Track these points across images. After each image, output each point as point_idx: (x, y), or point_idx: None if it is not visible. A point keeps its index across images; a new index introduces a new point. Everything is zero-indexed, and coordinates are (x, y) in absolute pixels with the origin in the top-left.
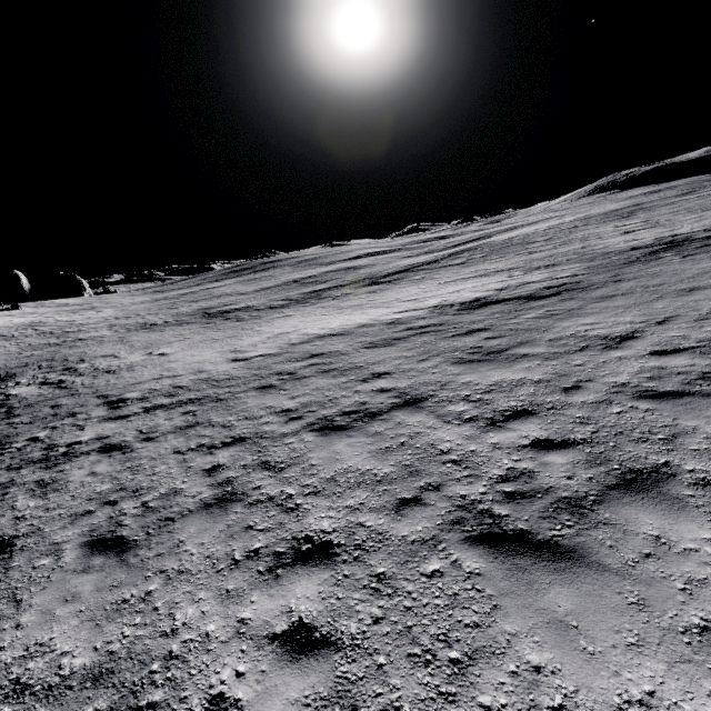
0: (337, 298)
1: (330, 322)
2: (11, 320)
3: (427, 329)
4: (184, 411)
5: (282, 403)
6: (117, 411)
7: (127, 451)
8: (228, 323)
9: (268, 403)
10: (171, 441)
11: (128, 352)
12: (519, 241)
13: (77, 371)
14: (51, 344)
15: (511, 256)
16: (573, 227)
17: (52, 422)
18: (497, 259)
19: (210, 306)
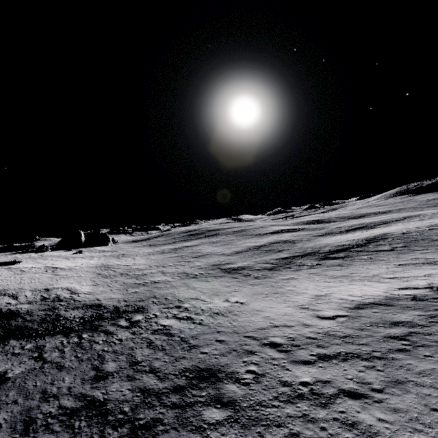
0: (313, 267)
1: (348, 290)
2: (88, 261)
3: None
4: (363, 365)
5: None
6: (291, 355)
7: (376, 400)
8: (252, 280)
9: None
10: (406, 396)
11: (207, 297)
12: (421, 237)
13: (189, 310)
14: (140, 284)
15: (433, 249)
16: None
17: (243, 357)
18: (422, 250)
19: (216, 263)
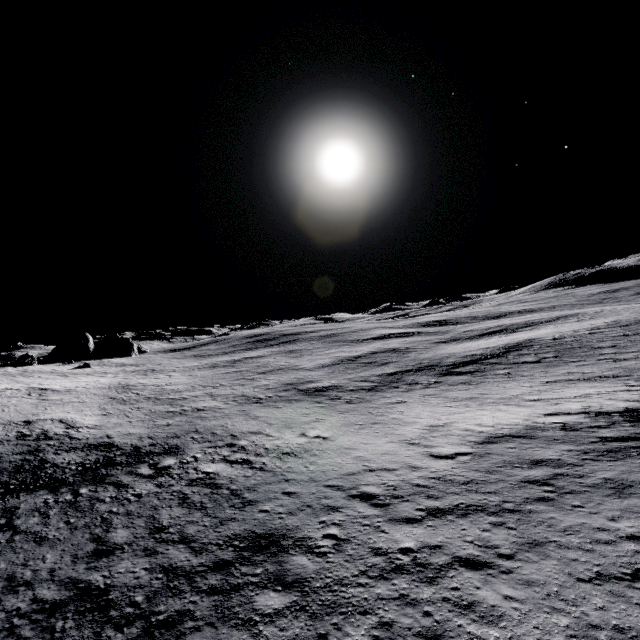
0: (429, 385)
1: (476, 418)
2: (98, 380)
3: (630, 442)
4: (489, 521)
5: (612, 526)
6: (390, 510)
7: (504, 570)
8: (342, 405)
9: (591, 523)
10: (544, 563)
11: (274, 430)
12: (578, 344)
13: (247, 449)
14: (175, 413)
15: (593, 360)
16: (624, 335)
17: (321, 516)
18: (579, 362)
19: (291, 381)
